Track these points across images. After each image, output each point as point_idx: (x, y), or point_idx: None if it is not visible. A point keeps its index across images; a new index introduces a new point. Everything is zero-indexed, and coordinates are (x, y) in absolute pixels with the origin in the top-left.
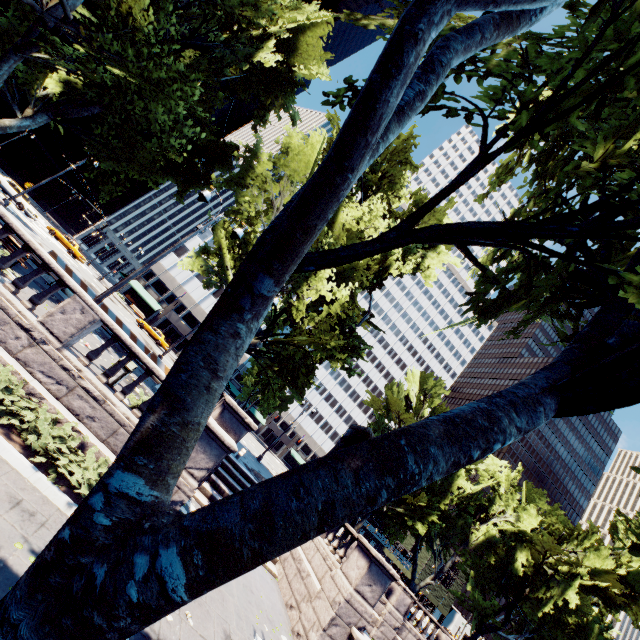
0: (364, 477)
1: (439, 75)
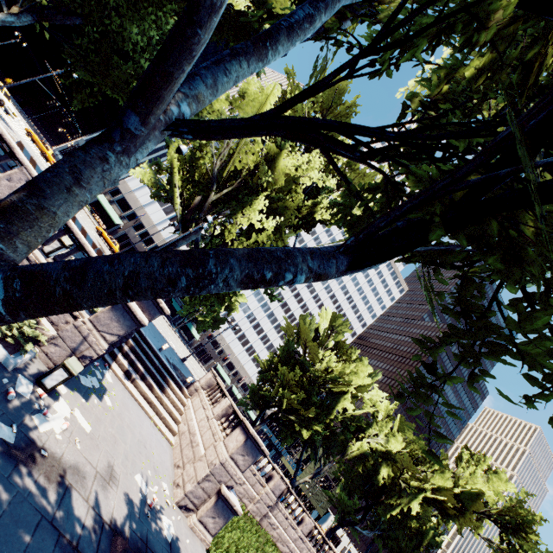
0: (169, 264)
1: (328, 5)
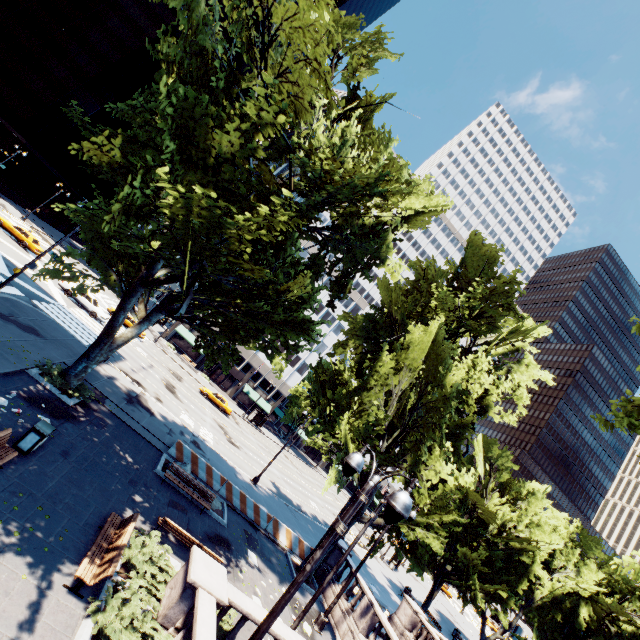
0: None
1: None
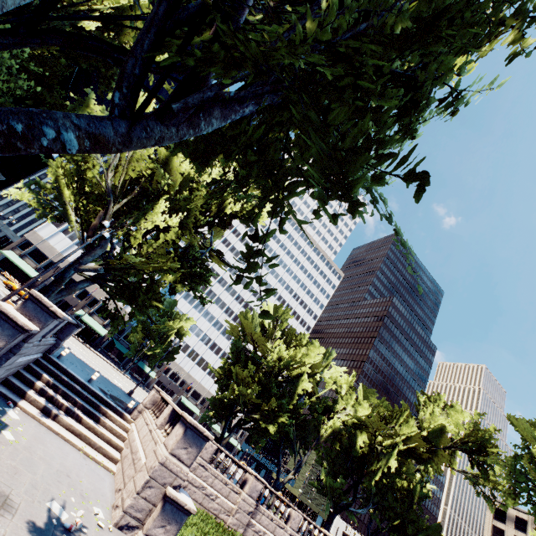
0: None
1: None
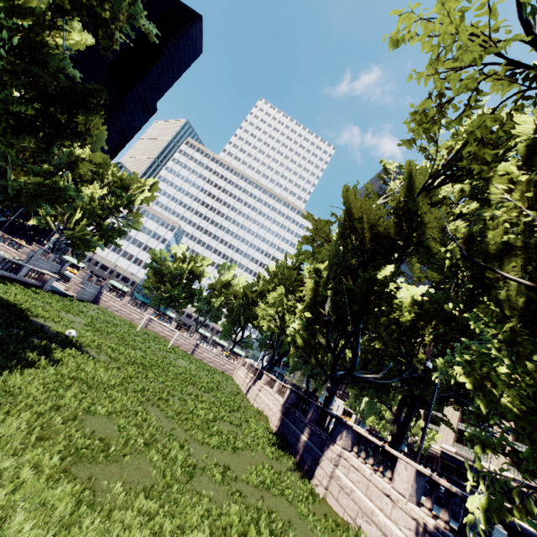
0: None
1: None
